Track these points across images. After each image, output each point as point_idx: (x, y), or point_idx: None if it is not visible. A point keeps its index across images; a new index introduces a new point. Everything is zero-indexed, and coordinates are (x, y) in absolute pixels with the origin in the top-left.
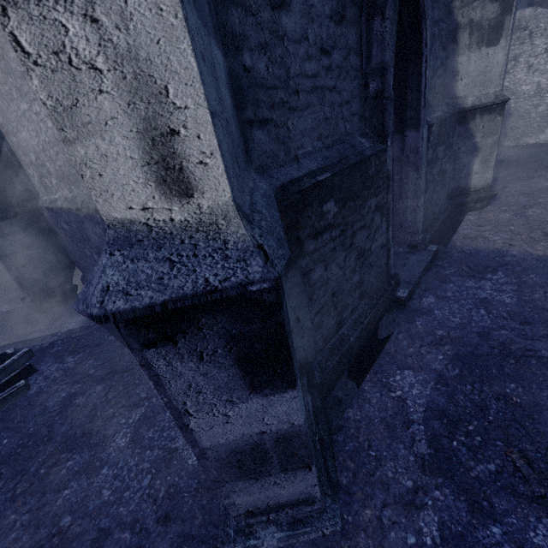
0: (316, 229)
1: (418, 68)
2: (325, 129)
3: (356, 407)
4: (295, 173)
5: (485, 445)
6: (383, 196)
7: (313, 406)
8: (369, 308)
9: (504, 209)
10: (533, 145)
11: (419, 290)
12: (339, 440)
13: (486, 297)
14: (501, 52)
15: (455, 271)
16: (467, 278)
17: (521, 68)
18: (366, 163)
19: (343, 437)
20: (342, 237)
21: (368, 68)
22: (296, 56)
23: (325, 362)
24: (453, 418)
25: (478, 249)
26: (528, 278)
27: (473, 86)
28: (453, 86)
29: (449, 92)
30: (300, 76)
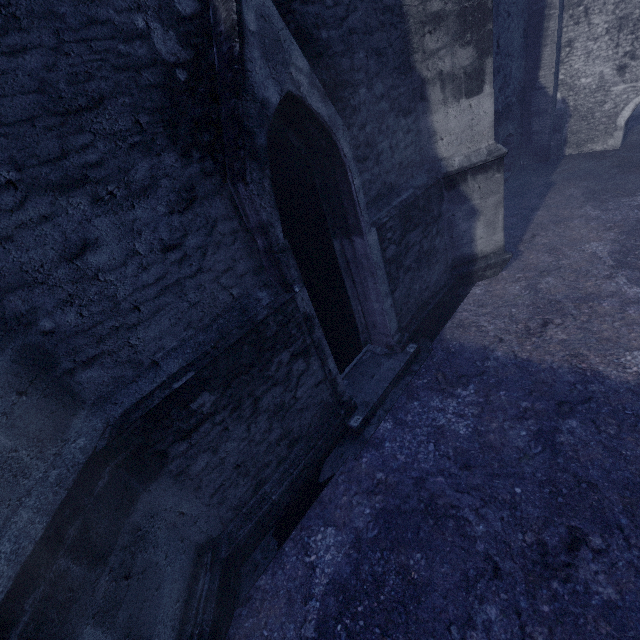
0: (185, 429)
1: (345, 176)
2: (196, 314)
3: (270, 573)
4: (148, 387)
5: (364, 632)
6: (303, 340)
7: (208, 589)
8: (304, 453)
9: (518, 277)
10: (599, 155)
11: (381, 411)
12: (243, 614)
13: (443, 425)
14: (488, 100)
15: (429, 381)
16: (436, 394)
17: (579, 56)
18: (259, 329)
19: (247, 611)
20: (237, 413)
21: (250, 225)
22: (124, 278)
23: (237, 531)
24: (349, 595)
25: (464, 346)
26: (496, 397)
27: (458, 143)
28: (432, 147)
29: (429, 155)
30: (136, 292)
